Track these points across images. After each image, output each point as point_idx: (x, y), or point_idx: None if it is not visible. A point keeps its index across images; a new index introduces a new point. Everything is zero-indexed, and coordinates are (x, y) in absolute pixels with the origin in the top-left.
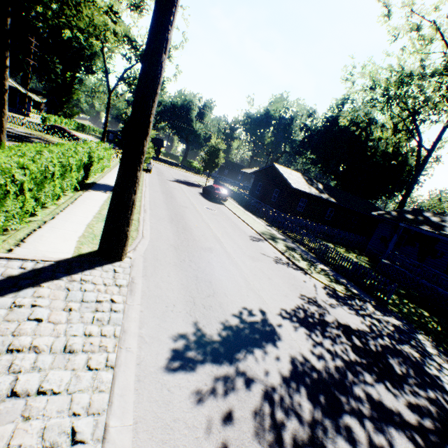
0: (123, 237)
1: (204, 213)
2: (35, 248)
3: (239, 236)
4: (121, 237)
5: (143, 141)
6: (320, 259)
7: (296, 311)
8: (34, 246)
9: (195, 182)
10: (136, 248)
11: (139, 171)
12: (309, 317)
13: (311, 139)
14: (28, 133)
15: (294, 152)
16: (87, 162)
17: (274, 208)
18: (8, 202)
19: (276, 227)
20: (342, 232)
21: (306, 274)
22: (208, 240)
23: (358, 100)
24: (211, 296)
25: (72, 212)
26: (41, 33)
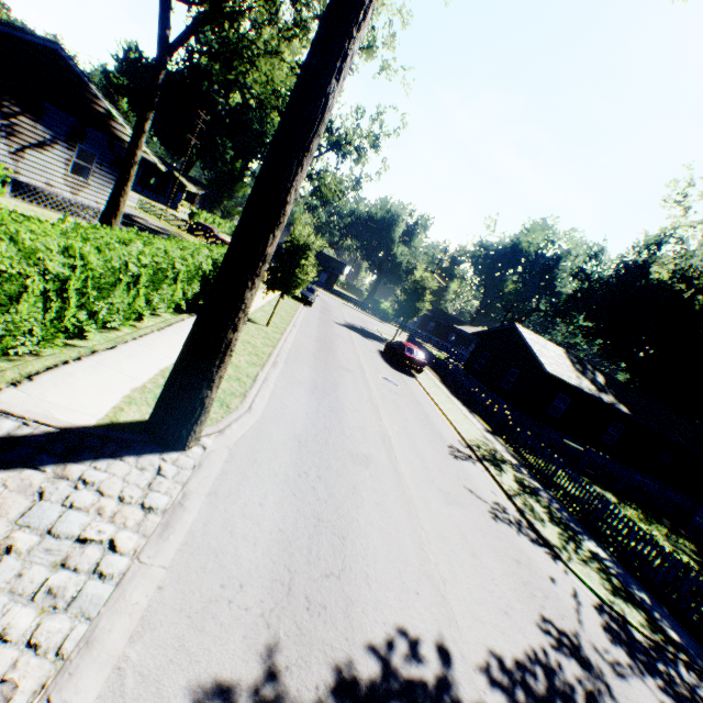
0: (196, 407)
1: (377, 386)
2: (40, 395)
3: (428, 443)
4: (191, 406)
5: (266, 235)
6: (590, 527)
7: (527, 667)
8: (42, 391)
9: (377, 332)
10: (225, 430)
11: (250, 289)
12: (560, 697)
13: (590, 295)
14: (163, 228)
15: (554, 312)
16: (211, 272)
17: (505, 402)
18: (22, 306)
19: (503, 437)
20: (638, 476)
21: (558, 559)
22: (369, 439)
23: (695, 238)
24: (334, 577)
25: (150, 344)
26: (219, 111)
